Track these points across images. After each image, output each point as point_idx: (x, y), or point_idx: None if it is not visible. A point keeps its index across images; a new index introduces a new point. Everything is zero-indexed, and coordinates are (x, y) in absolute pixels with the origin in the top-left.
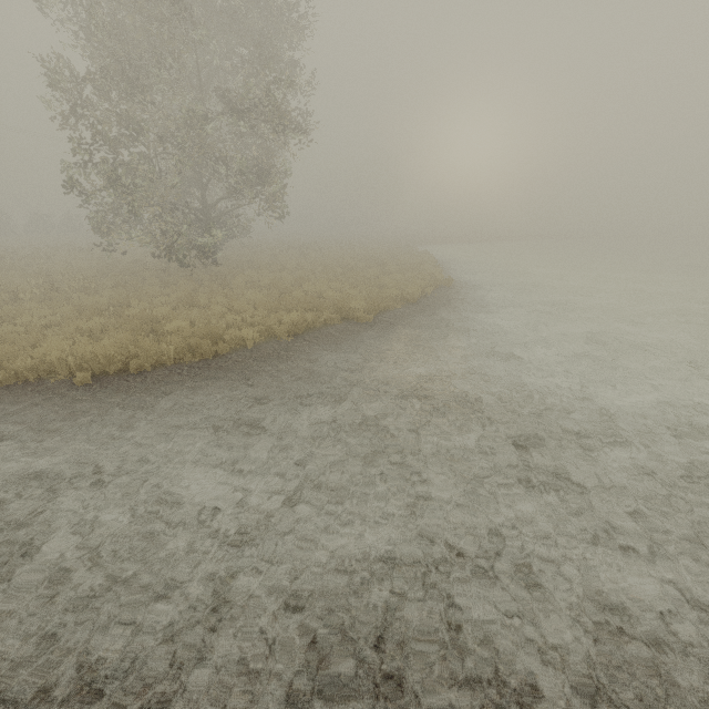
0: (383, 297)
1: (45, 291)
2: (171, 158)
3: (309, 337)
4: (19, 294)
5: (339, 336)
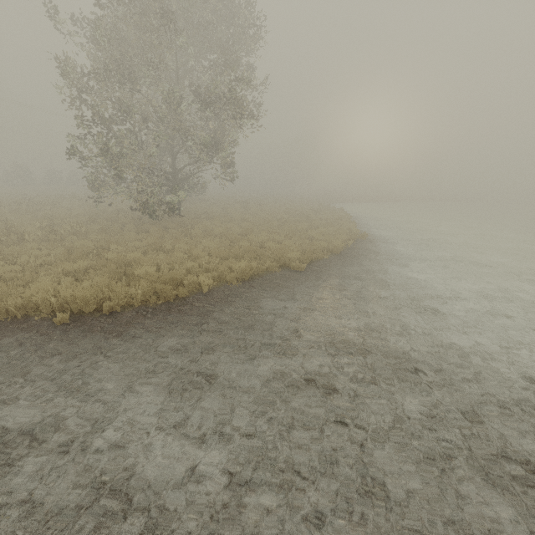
0: (313, 248)
1: (46, 233)
2: (150, 133)
3: (254, 283)
4: (25, 235)
5: (279, 283)
